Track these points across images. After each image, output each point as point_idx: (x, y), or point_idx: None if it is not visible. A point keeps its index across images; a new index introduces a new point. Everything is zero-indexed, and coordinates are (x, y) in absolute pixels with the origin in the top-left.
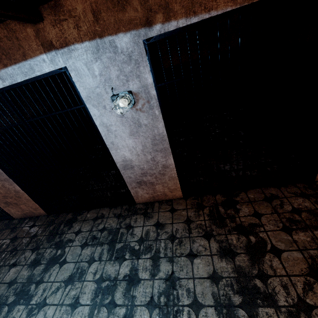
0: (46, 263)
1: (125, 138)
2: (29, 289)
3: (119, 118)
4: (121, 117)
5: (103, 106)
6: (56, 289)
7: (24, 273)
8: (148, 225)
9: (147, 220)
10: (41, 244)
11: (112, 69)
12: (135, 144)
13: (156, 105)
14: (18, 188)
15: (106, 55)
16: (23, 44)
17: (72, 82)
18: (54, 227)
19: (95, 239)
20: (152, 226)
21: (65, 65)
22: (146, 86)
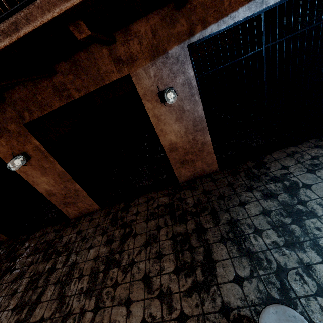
0: (285, 192)
1: None
2: (298, 209)
3: None
4: None
5: None
6: None
7: (268, 204)
8: None
9: None
10: (251, 185)
11: None
12: None
13: None
14: (208, 138)
15: None
16: None
17: None
18: (245, 173)
19: (317, 165)
20: None
21: None
22: None
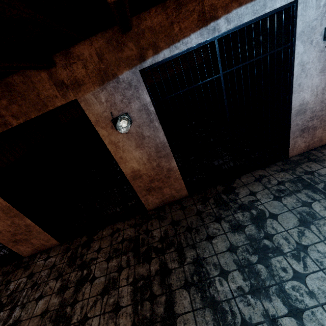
0: (252, 223)
1: (314, 77)
2: (264, 245)
3: (319, 53)
4: (321, 52)
5: (310, 41)
6: (299, 233)
7: (235, 238)
8: None
9: (322, 163)
10: (220, 214)
11: None
12: (320, 83)
13: None
14: (174, 164)
15: None
16: None
17: (295, 17)
18: (215, 200)
19: (283, 191)
20: None
21: None
22: None
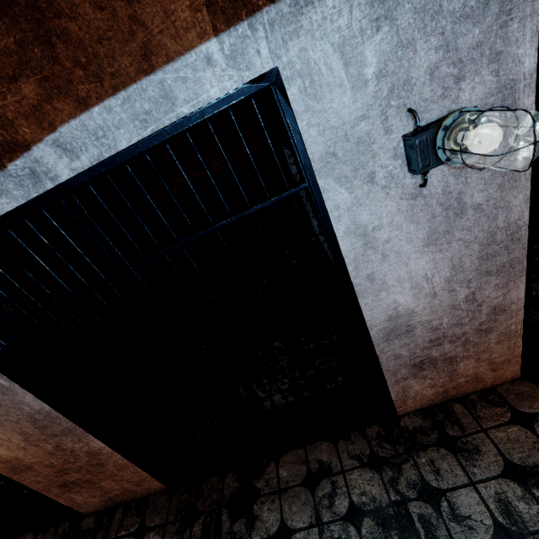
0: None
1: (410, 257)
2: None
3: (406, 201)
4: (412, 198)
5: (366, 176)
6: None
7: None
8: (489, 480)
9: (471, 462)
10: None
11: (420, 49)
12: (434, 268)
13: (524, 141)
14: (98, 443)
15: (410, 3)
16: (144, 16)
17: (288, 118)
18: (204, 528)
19: None
20: (503, 479)
21: (274, 63)
22: (512, 84)
